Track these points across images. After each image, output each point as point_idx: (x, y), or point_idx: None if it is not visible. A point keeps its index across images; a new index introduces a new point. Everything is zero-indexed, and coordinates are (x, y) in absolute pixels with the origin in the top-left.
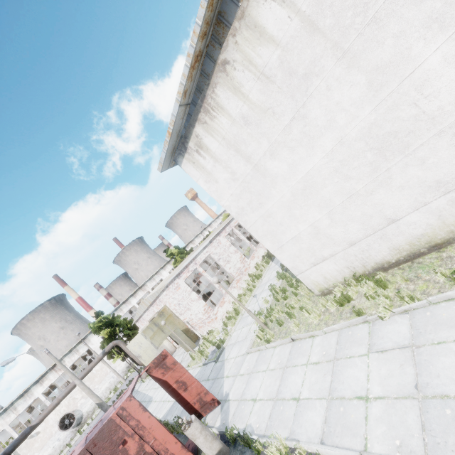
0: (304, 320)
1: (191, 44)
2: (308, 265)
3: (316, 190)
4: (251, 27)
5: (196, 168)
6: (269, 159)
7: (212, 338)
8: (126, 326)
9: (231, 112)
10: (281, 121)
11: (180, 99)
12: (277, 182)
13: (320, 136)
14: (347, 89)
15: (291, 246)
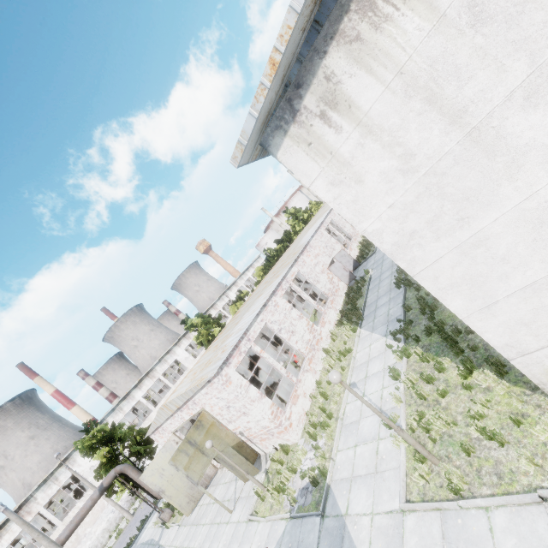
0: (541, 448)
1: None
2: (547, 339)
3: None
4: None
5: (313, 156)
6: (517, 110)
7: (295, 463)
8: (134, 439)
9: None
10: None
11: None
12: (524, 164)
13: None
14: None
15: (517, 303)
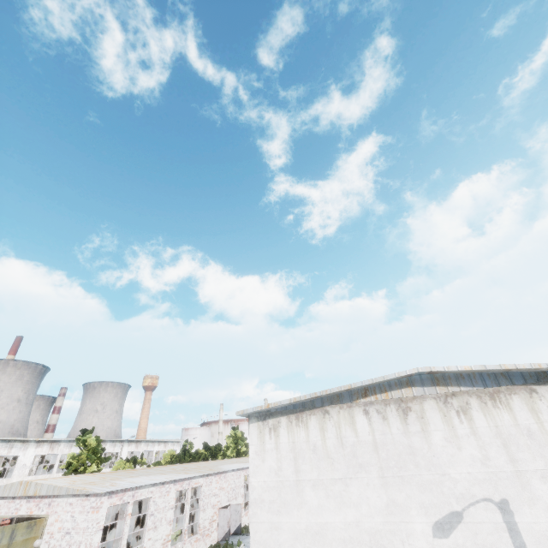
0: None
1: (321, 392)
2: None
3: (324, 542)
4: (350, 415)
5: (258, 437)
6: (310, 486)
7: None
8: None
9: (310, 435)
10: (334, 472)
11: (292, 401)
12: (303, 507)
13: (348, 506)
14: (376, 495)
15: None
